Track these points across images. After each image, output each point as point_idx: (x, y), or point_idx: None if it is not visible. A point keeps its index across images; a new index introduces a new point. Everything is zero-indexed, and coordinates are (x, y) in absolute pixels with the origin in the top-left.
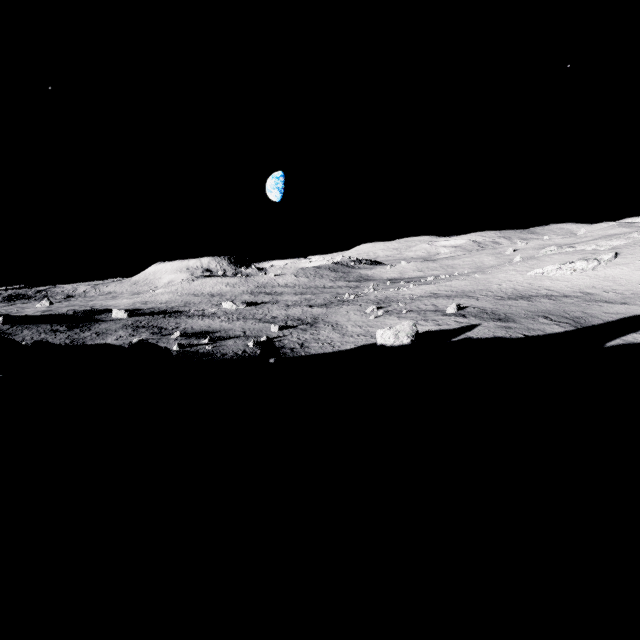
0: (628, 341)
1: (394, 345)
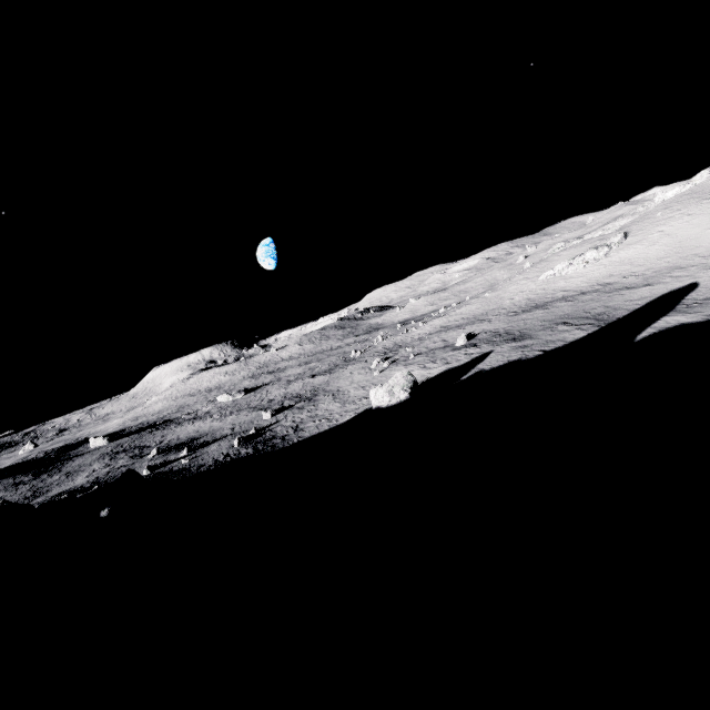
0: (660, 328)
1: (390, 404)
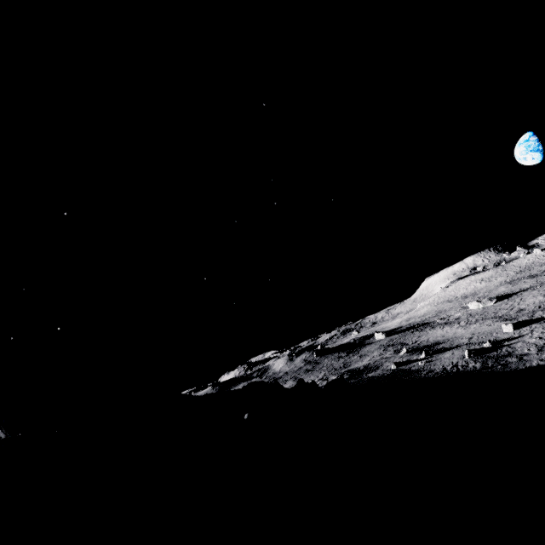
0: None
1: None
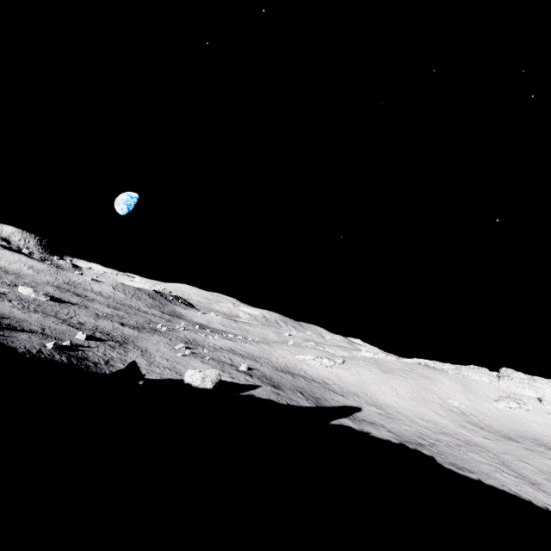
0: (341, 423)
1: (199, 387)
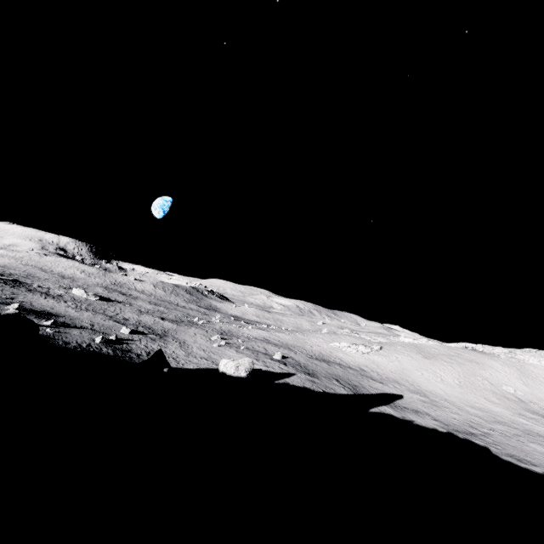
0: (381, 411)
1: (233, 375)
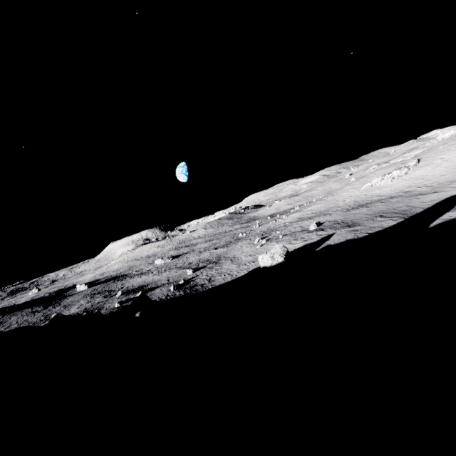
0: (445, 219)
1: (272, 265)
